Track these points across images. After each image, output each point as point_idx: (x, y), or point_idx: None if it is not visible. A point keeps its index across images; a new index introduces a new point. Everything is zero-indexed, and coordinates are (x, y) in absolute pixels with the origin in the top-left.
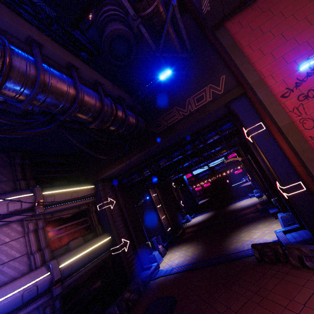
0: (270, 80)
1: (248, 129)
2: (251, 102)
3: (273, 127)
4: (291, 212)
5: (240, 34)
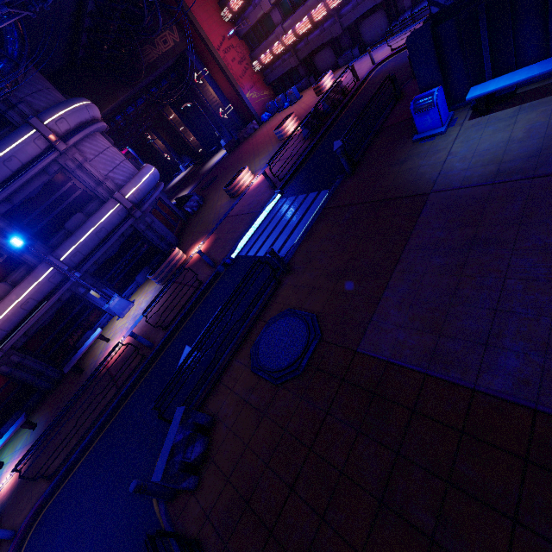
0: (210, 38)
1: (201, 72)
2: (197, 53)
3: (214, 70)
4: (228, 132)
5: (187, 0)
